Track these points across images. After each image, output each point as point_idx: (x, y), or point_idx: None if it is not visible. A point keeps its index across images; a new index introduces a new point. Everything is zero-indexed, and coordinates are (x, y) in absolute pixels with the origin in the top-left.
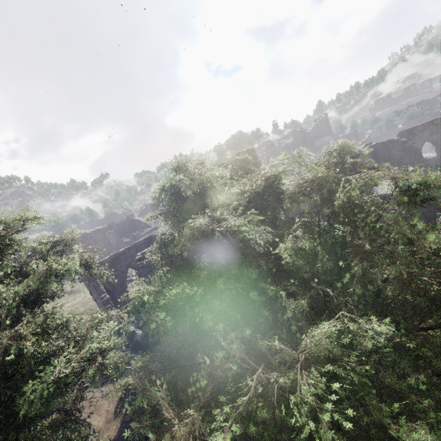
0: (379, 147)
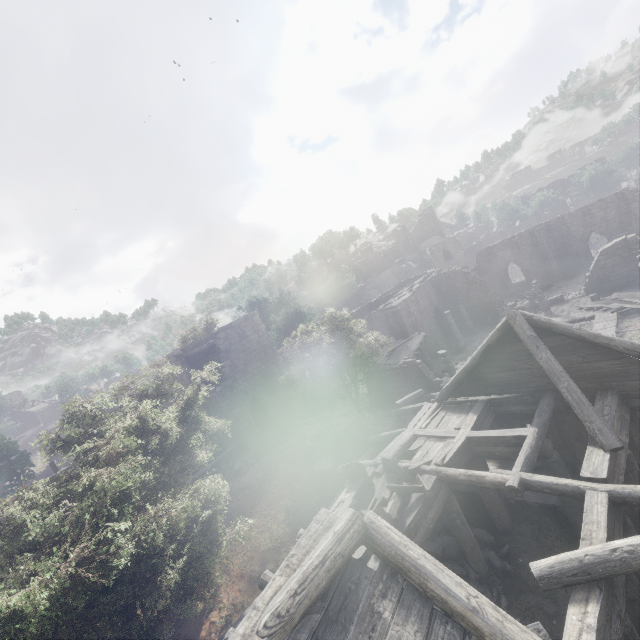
0: (442, 279)
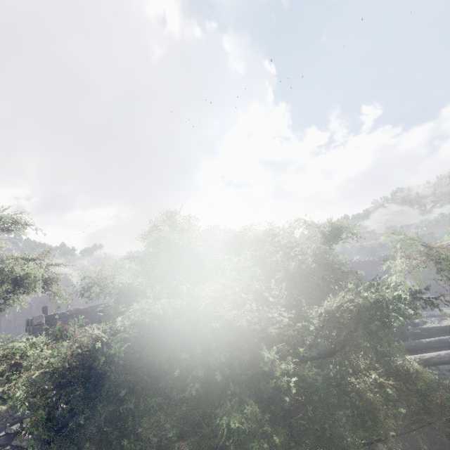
0: (361, 265)
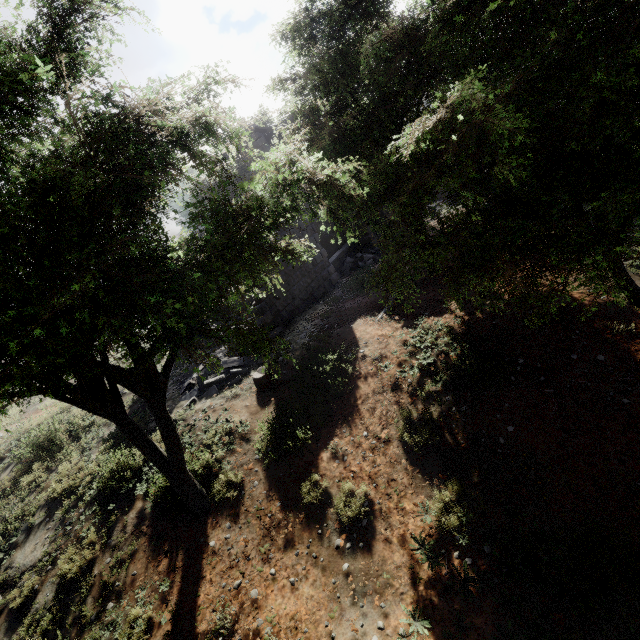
0: None
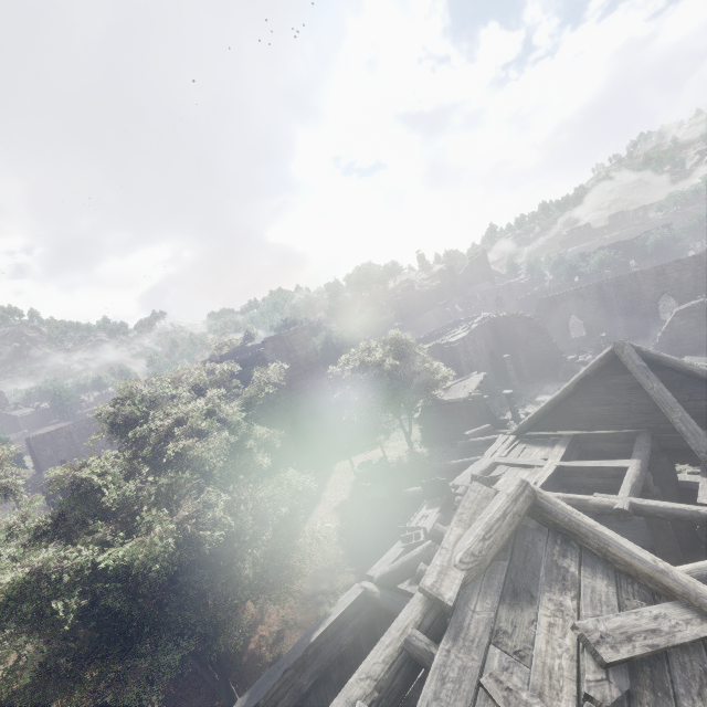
0: (501, 322)
